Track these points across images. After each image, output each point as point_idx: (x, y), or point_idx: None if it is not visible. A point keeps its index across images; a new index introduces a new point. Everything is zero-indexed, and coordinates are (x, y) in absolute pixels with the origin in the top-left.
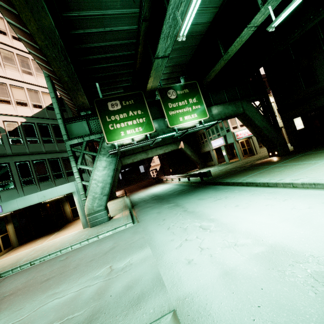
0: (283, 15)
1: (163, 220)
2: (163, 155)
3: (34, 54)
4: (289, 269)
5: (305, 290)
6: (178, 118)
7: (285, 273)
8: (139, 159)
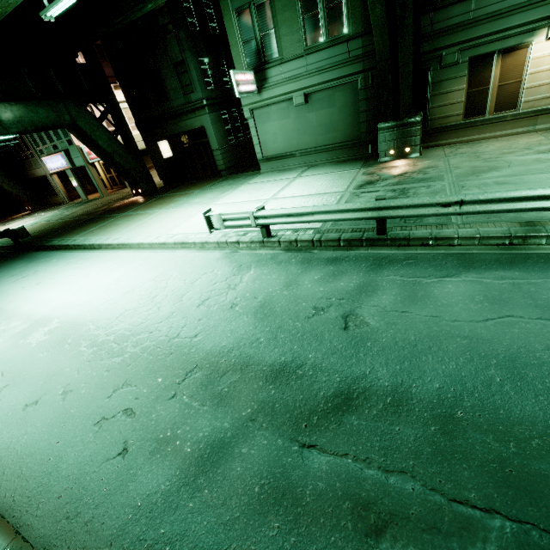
0: (56, 8)
1: None
2: None
3: None
4: (34, 334)
5: (32, 345)
6: None
7: (28, 339)
8: None
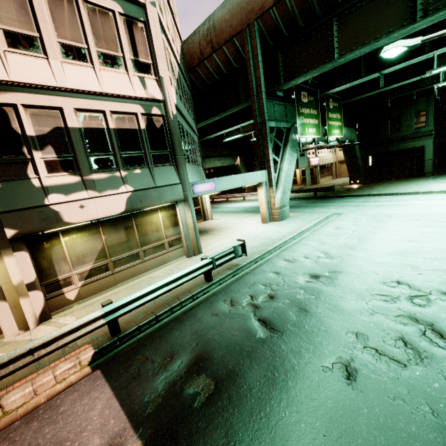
0: None
1: (371, 209)
2: (207, 169)
3: (288, 3)
4: None
5: None
6: (332, 129)
7: None
8: None
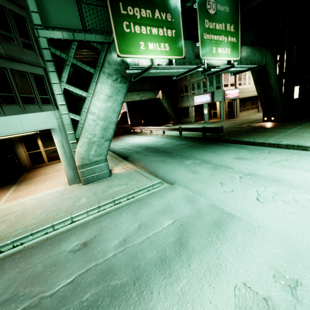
0: None
1: (222, 184)
2: (135, 103)
3: None
4: None
5: None
6: (212, 47)
7: None
8: None
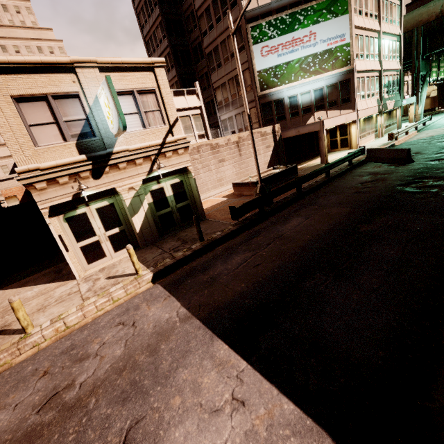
0: None
1: None
2: None
3: (442, 19)
4: None
5: None
6: (440, 73)
7: None
8: None
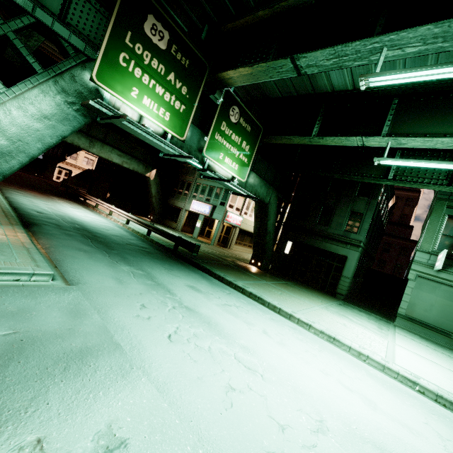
0: (395, 162)
1: (143, 307)
2: (112, 165)
3: None
4: None
5: None
6: (220, 152)
7: None
8: (71, 142)
